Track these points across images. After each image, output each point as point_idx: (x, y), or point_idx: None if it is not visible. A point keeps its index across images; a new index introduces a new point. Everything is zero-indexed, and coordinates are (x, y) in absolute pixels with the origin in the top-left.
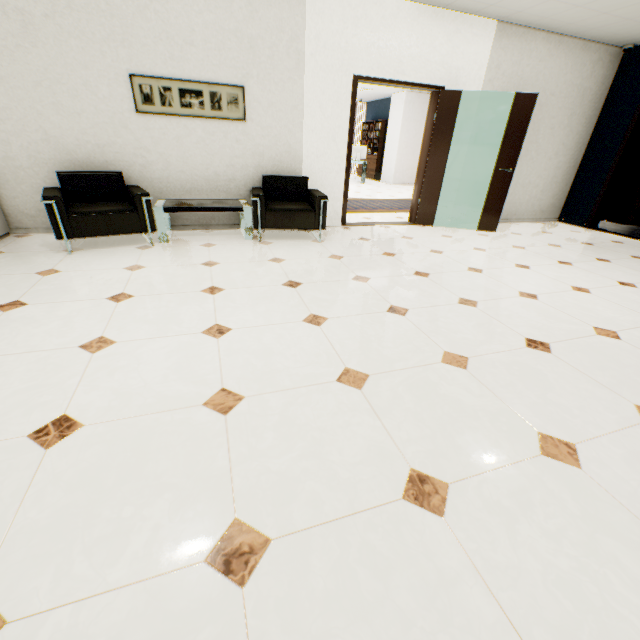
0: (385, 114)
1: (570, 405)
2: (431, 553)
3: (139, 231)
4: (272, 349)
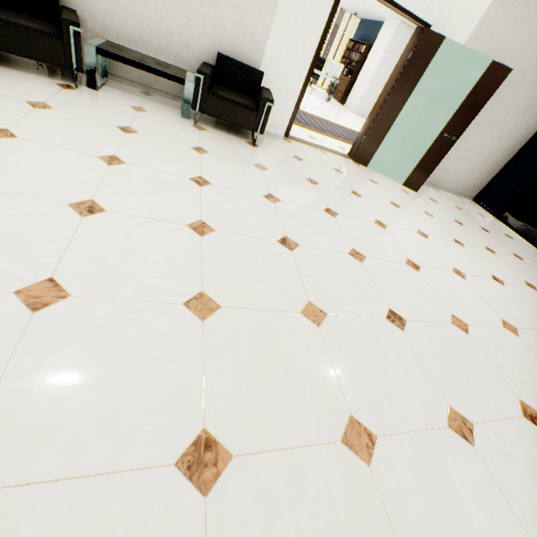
0: (373, 38)
1: (393, 392)
2: None
3: (62, 65)
4: (136, 247)
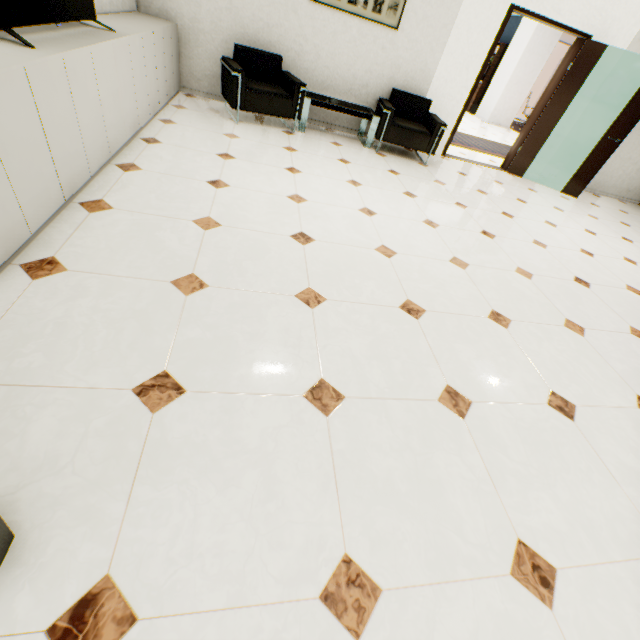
0: (507, 36)
1: (590, 314)
2: (500, 337)
3: (288, 117)
4: (406, 233)
